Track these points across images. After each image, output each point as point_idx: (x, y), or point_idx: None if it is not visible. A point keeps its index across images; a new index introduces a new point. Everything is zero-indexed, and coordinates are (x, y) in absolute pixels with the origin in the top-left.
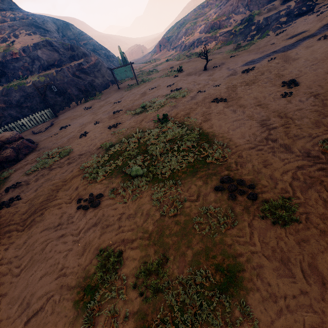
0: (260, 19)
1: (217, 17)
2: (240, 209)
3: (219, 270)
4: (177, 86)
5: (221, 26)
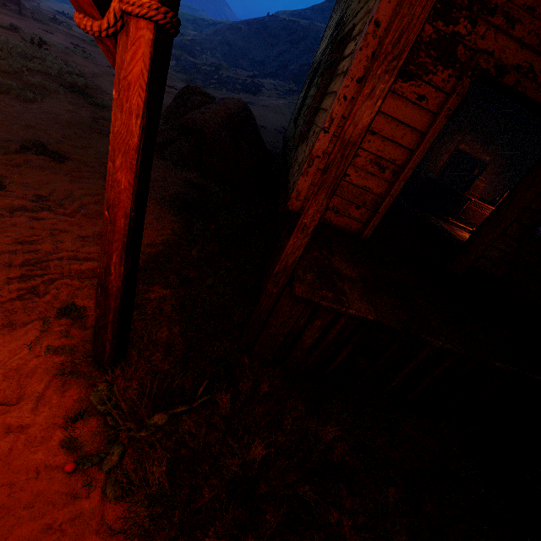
0: (225, 74)
1: (192, 41)
2: (72, 95)
3: (31, 91)
4: (87, 52)
5: (192, 53)
